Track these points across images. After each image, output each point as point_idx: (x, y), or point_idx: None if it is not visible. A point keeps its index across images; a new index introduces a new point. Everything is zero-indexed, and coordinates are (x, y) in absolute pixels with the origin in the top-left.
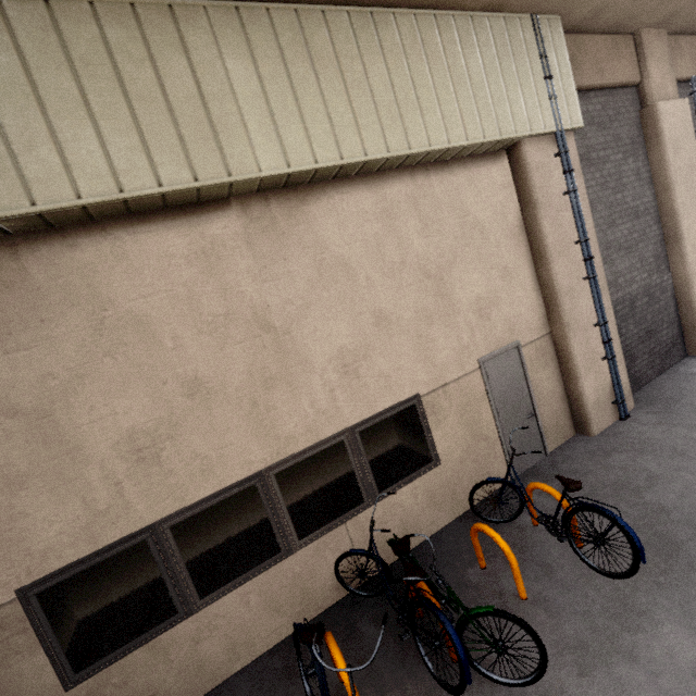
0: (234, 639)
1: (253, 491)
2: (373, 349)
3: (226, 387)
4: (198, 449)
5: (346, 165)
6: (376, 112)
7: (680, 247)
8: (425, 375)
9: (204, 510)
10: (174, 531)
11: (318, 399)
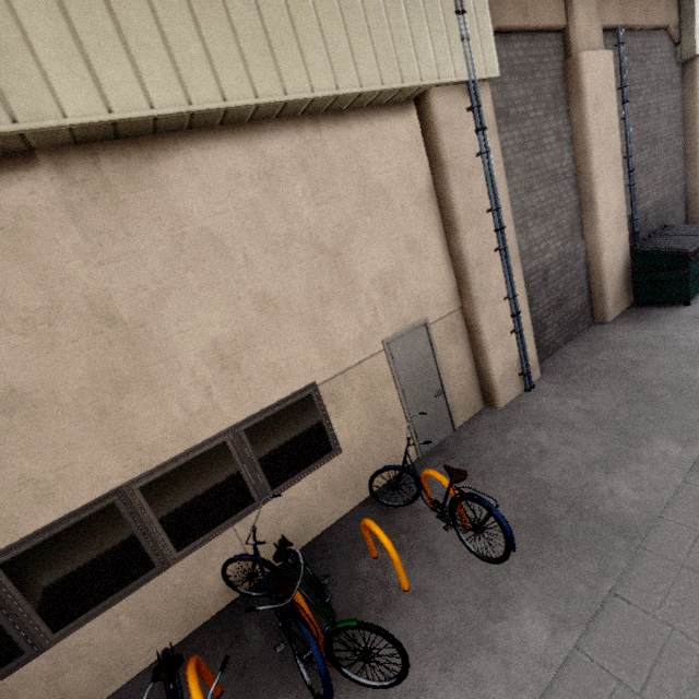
0: (104, 664)
1: (113, 509)
2: (257, 338)
3: (60, 397)
4: (28, 473)
5: (199, 113)
6: (237, 41)
7: (593, 214)
8: (322, 362)
9: (47, 539)
10: (6, 568)
11: (189, 399)
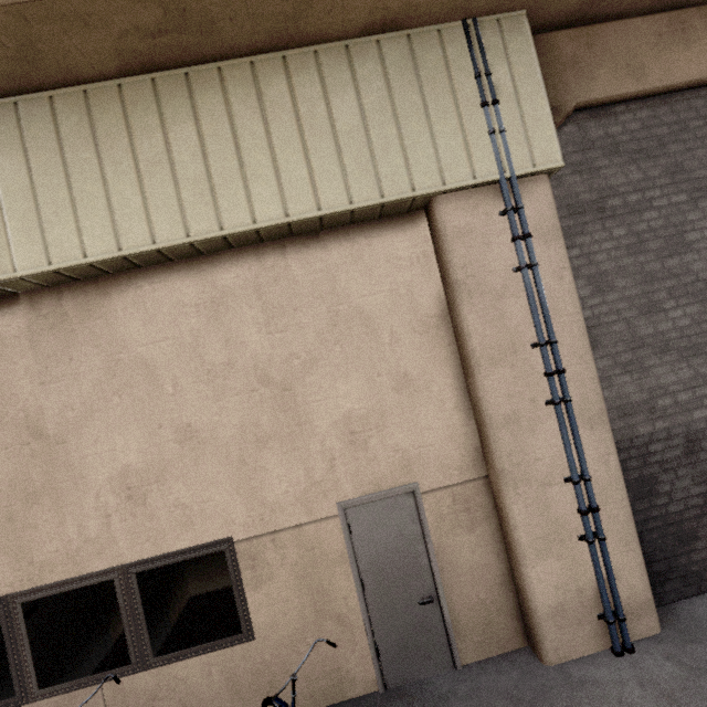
0: None
1: None
2: (171, 472)
3: None
4: None
5: (131, 256)
6: (178, 189)
7: None
8: (246, 514)
9: None
10: None
11: (88, 524)
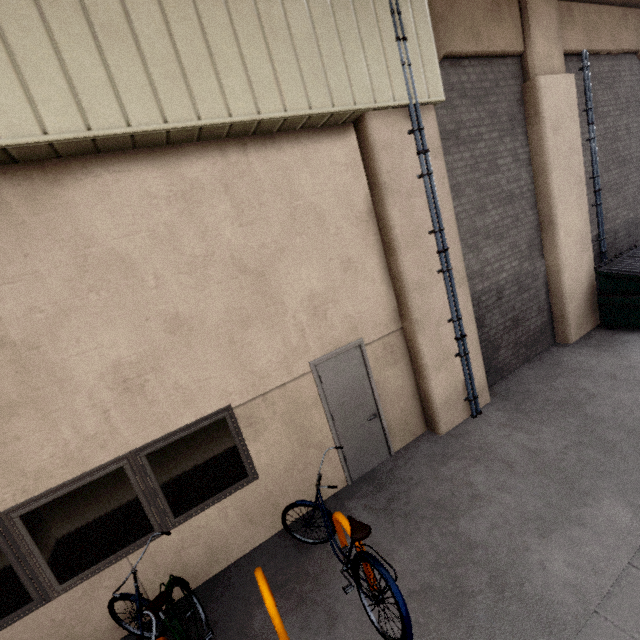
0: None
1: None
2: (166, 359)
3: None
4: None
5: (101, 138)
6: (146, 68)
7: (553, 234)
8: (240, 384)
9: None
10: None
11: (84, 423)
